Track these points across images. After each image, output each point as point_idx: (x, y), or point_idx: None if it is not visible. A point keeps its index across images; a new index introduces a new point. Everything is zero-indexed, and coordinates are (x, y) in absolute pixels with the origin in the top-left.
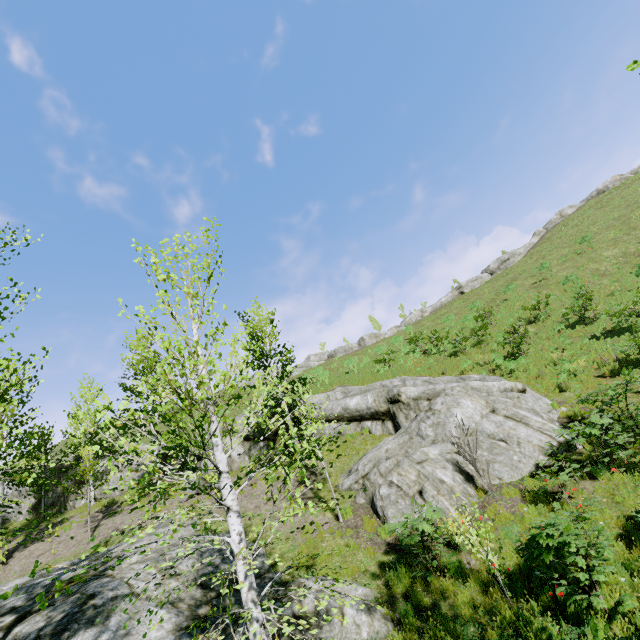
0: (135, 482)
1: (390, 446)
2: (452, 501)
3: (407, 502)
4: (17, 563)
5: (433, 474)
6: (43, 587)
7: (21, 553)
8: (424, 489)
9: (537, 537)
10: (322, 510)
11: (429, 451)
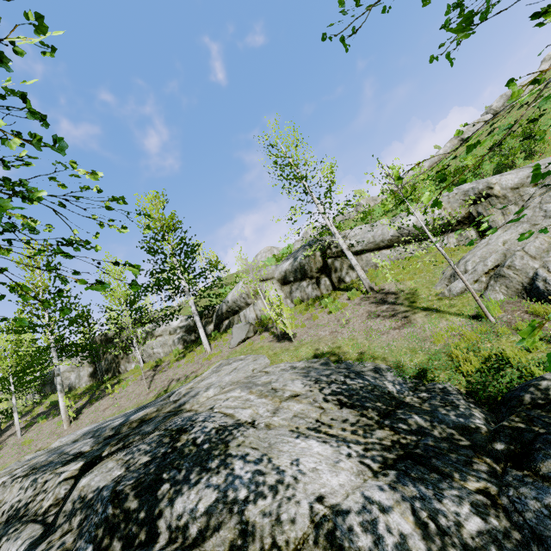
0: (176, 343)
1: (508, 237)
2: None
3: None
4: (86, 417)
5: None
6: (111, 429)
7: (88, 409)
8: None
9: None
10: (439, 317)
11: None
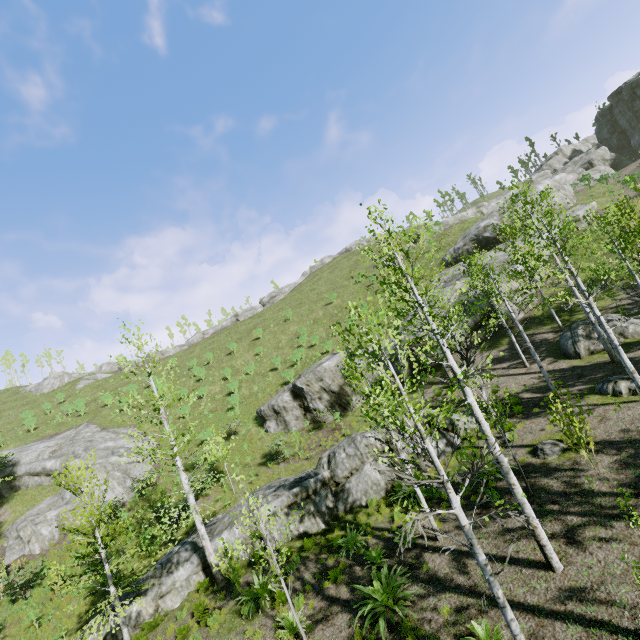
0: None
1: (42, 506)
2: (42, 544)
3: (21, 547)
4: None
5: (40, 530)
6: None
7: None
8: (30, 540)
9: None
10: None
11: (50, 514)
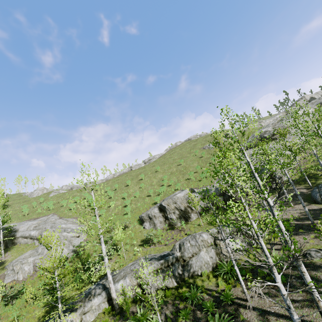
0: None
1: (26, 254)
2: (24, 275)
3: (13, 275)
4: None
5: (24, 267)
6: None
7: None
8: (18, 272)
9: (0, 293)
10: None
11: (30, 259)
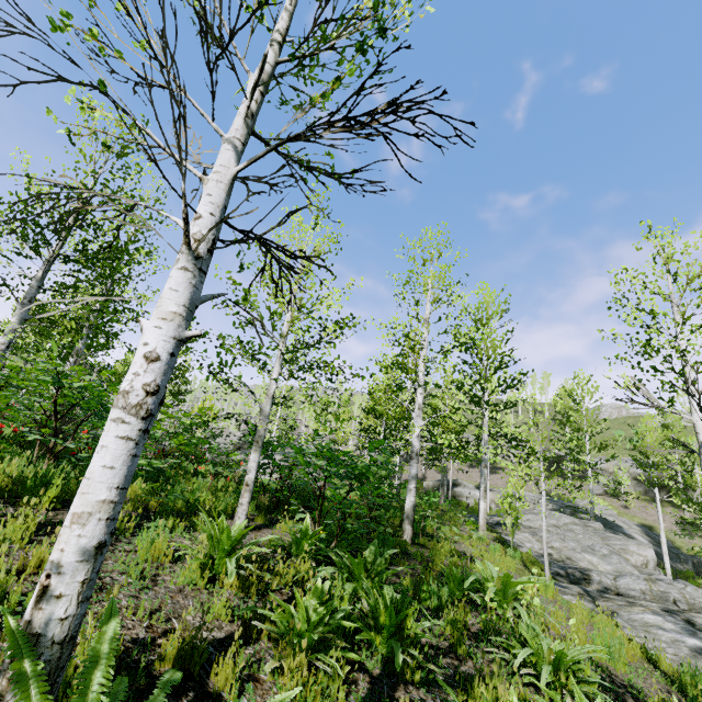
0: (539, 465)
1: None
2: None
3: None
4: (496, 480)
5: None
6: (563, 504)
7: (493, 476)
8: None
9: None
10: None
11: None
